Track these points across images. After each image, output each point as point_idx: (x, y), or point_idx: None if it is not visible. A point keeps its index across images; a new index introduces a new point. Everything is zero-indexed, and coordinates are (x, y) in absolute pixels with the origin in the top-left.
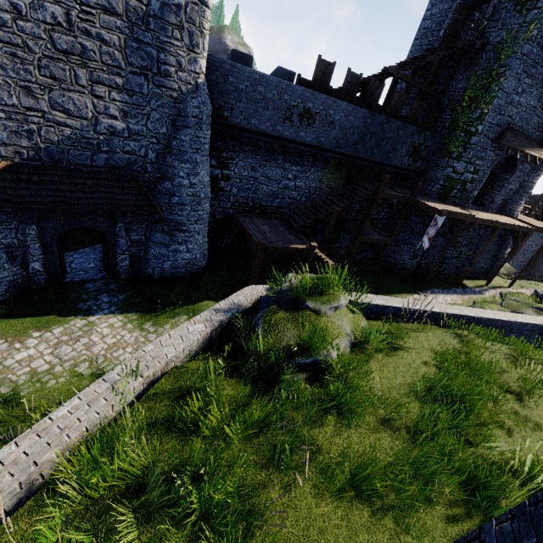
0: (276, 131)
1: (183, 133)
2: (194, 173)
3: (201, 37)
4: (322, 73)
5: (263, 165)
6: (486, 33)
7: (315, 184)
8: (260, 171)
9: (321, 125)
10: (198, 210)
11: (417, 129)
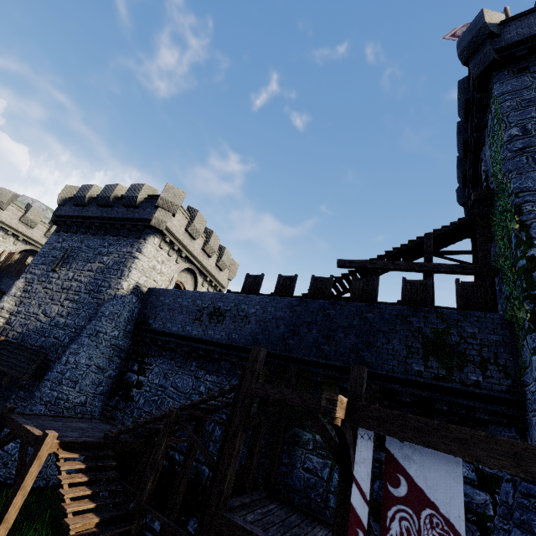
0: (185, 332)
1: (90, 324)
2: (77, 353)
3: (128, 271)
4: (252, 284)
5: (176, 371)
6: (491, 187)
7: None
8: (171, 379)
9: (232, 320)
10: (56, 390)
11: (408, 308)
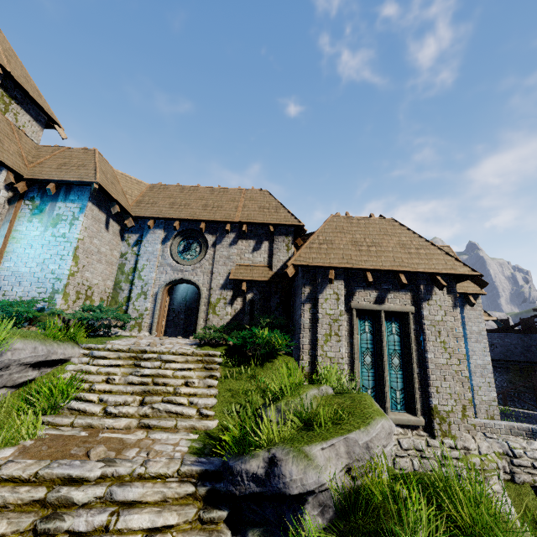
0: None
1: None
2: None
3: None
4: None
5: None
6: None
7: (505, 384)
8: None
9: None
10: None
11: None
